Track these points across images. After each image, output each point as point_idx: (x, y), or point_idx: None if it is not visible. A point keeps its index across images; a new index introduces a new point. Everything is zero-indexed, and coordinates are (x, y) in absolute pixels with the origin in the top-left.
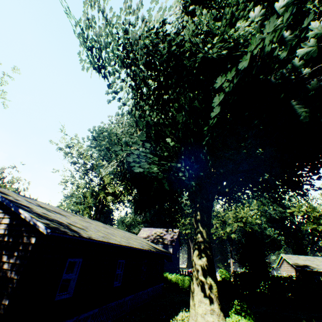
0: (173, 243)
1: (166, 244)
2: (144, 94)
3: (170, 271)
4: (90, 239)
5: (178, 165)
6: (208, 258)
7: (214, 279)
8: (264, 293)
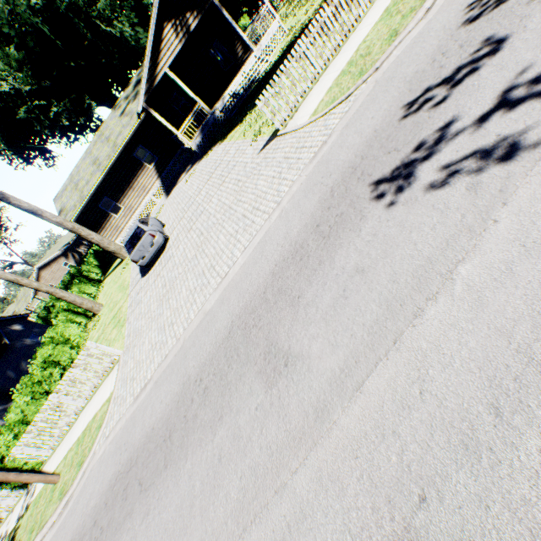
0: None
1: None
2: None
3: None
4: None
5: None
6: None
7: None
8: None
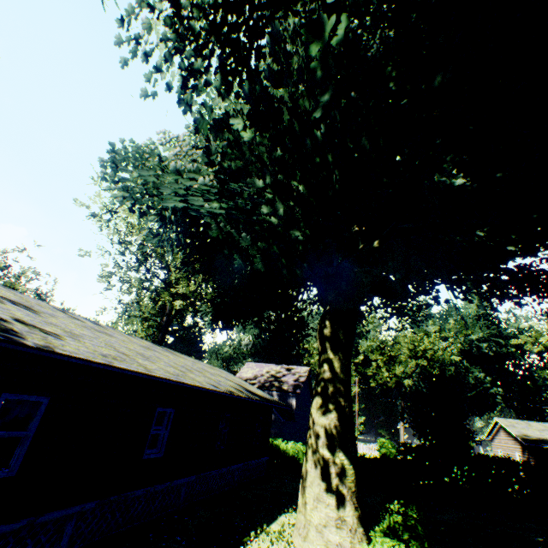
0: (298, 390)
1: (285, 392)
2: (192, 28)
3: (290, 438)
4: (44, 352)
5: (256, 182)
6: (340, 413)
7: (349, 457)
8: (459, 485)
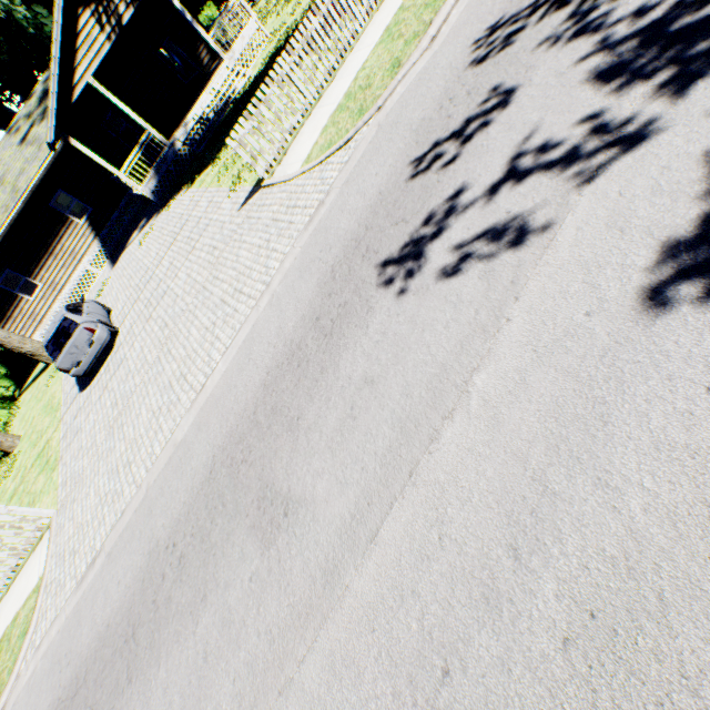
0: None
1: None
2: None
3: None
4: None
5: None
6: None
7: None
8: None
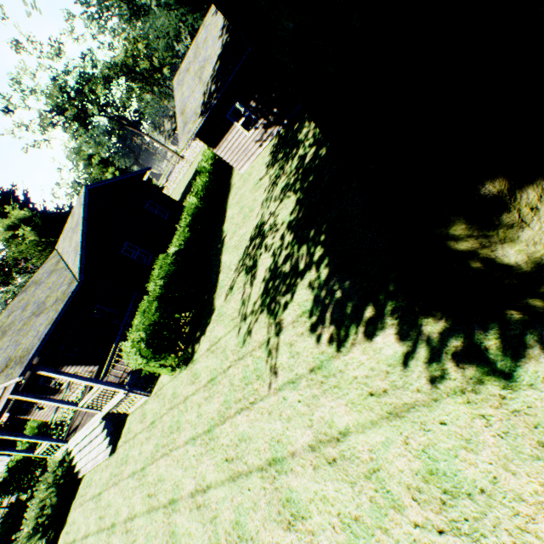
0: None
1: None
2: None
3: None
4: None
5: None
6: None
7: None
8: None
